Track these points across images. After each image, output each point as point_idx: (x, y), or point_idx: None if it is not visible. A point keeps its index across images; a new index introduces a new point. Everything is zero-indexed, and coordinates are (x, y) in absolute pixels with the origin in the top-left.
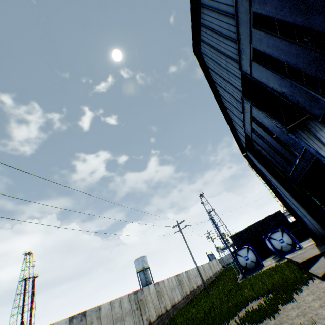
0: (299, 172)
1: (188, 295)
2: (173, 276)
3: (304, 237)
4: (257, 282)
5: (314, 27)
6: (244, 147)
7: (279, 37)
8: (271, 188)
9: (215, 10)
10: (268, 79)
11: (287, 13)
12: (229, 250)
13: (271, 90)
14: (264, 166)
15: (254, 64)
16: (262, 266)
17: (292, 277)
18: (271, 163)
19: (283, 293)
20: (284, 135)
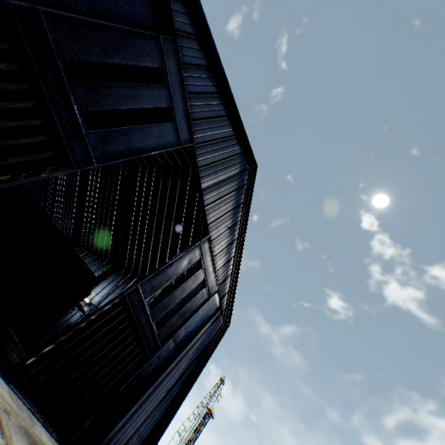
0: None
1: None
2: None
3: None
4: None
5: None
6: None
7: None
8: None
9: None
10: None
11: None
12: None
13: None
14: None
15: None
16: None
17: None
18: None
19: None
20: None
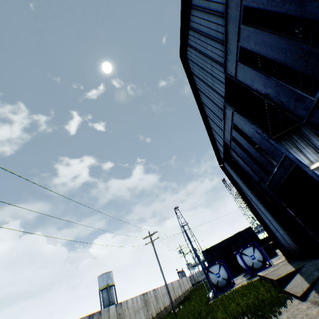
0: (277, 182)
1: (153, 318)
2: (139, 295)
3: (272, 255)
4: (231, 302)
5: (308, 15)
6: (222, 158)
7: (268, 31)
8: (245, 200)
9: (204, 11)
10: (253, 80)
11: (279, 2)
12: (201, 265)
13: (255, 92)
14: (240, 177)
15: (239, 65)
16: (233, 284)
17: (268, 296)
18: (247, 175)
19: (261, 316)
20: (264, 141)
